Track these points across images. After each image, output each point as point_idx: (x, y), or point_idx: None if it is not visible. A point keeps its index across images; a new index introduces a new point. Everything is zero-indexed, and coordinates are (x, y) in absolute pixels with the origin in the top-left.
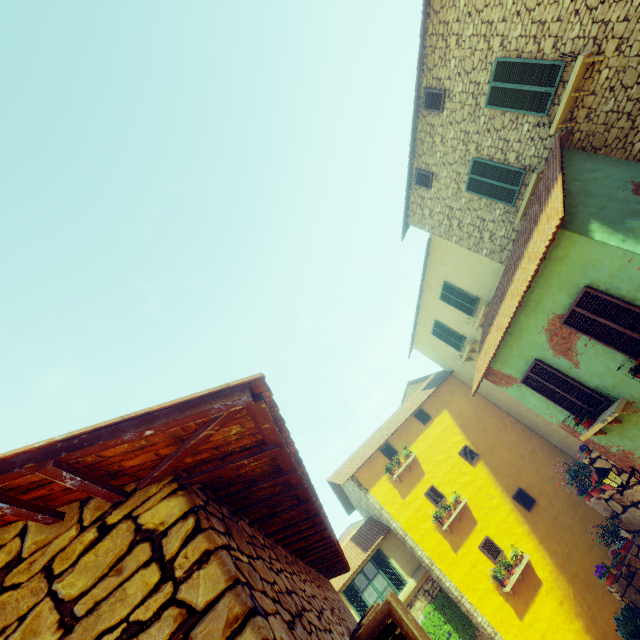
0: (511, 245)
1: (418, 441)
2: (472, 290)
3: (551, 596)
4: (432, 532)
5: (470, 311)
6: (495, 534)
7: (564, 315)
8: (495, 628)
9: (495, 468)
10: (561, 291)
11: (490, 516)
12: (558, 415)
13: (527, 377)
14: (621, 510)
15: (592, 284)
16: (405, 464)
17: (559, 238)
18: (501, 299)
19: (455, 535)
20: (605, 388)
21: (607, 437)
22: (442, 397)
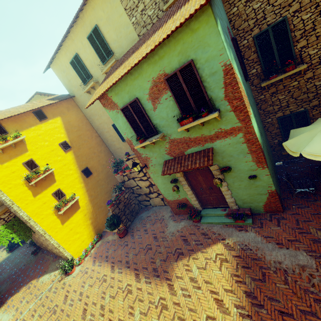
0: (150, 26)
1: (30, 130)
2: (112, 45)
3: (82, 213)
4: (20, 186)
5: (104, 59)
6: (65, 187)
7: (169, 74)
8: (46, 231)
9: (78, 156)
10: (178, 57)
11: (65, 179)
12: (129, 134)
13: (126, 107)
14: (127, 180)
15: (195, 60)
16: (12, 141)
17: (203, 12)
18: (133, 52)
19: (38, 188)
20: (159, 126)
21: (144, 150)
22: (60, 109)
